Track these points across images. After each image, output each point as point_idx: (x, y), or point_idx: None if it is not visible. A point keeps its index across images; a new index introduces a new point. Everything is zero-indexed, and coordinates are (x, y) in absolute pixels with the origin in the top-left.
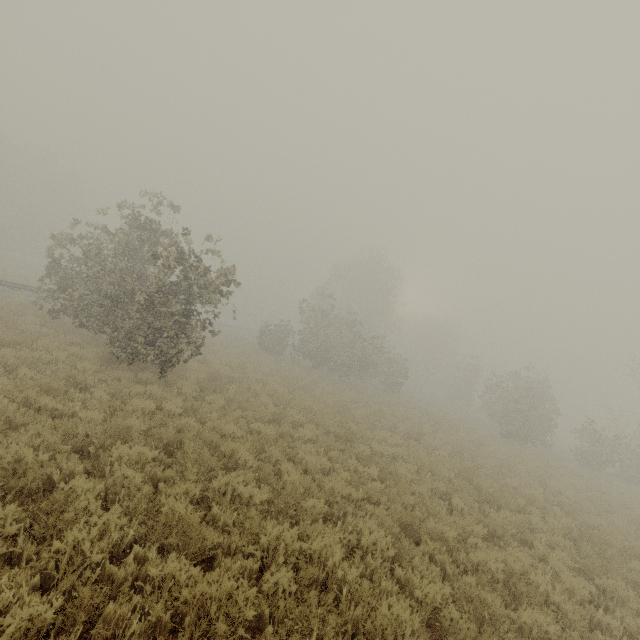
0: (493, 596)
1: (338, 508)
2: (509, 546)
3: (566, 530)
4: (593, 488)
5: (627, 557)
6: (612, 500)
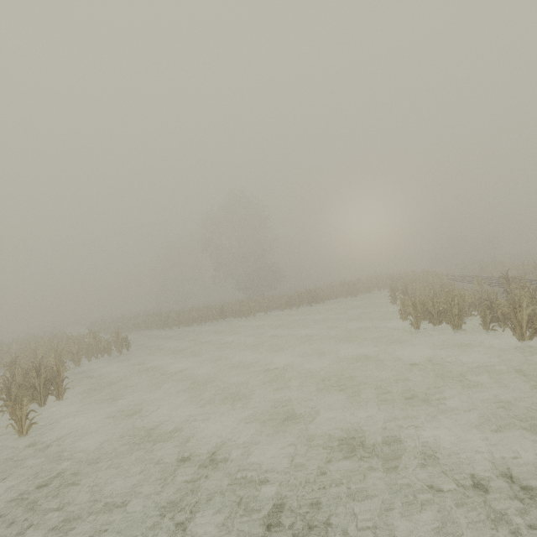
0: None
1: None
2: None
3: None
4: None
5: None
6: None
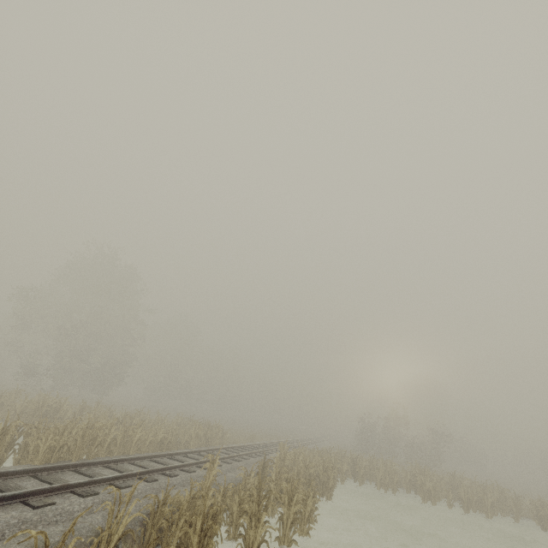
0: None
1: None
2: None
3: None
4: None
5: None
6: None
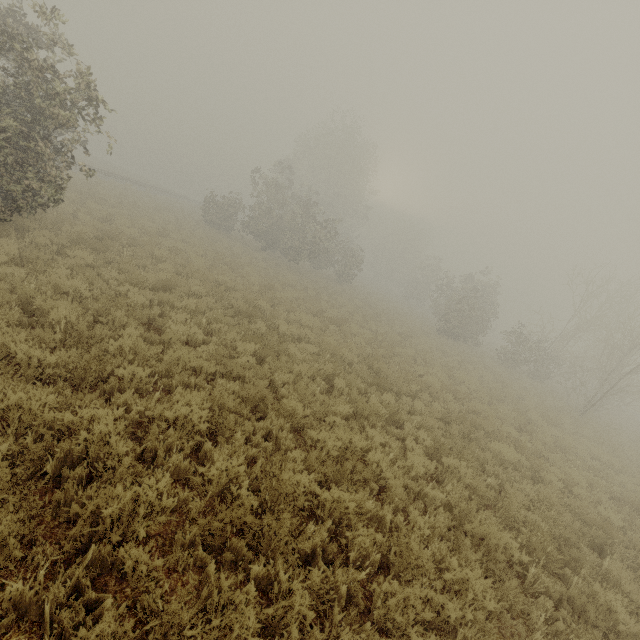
0: (303, 474)
1: (180, 379)
2: (368, 426)
3: (446, 414)
4: (499, 381)
5: (491, 439)
6: (510, 392)
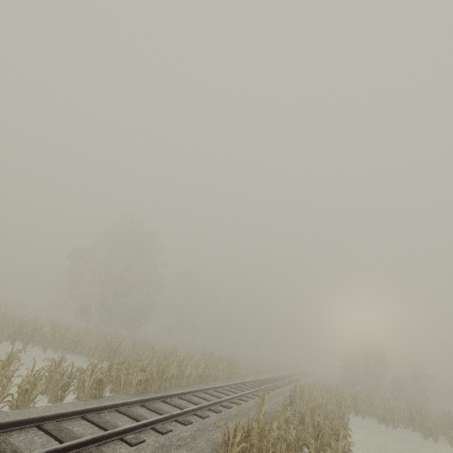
0: None
1: None
2: None
3: None
4: None
5: None
6: None
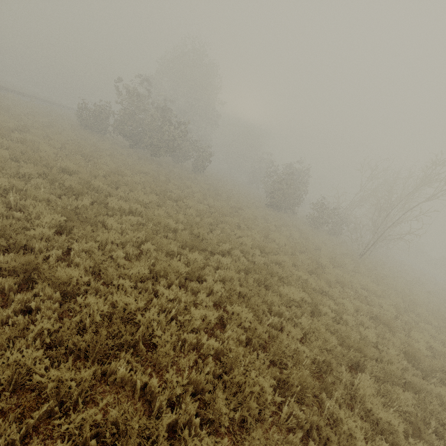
0: (21, 354)
1: None
2: (158, 285)
3: (250, 266)
4: (304, 238)
5: (283, 283)
6: (310, 245)
